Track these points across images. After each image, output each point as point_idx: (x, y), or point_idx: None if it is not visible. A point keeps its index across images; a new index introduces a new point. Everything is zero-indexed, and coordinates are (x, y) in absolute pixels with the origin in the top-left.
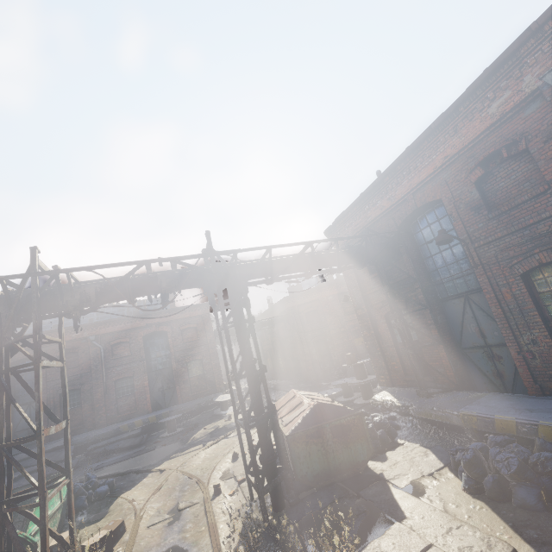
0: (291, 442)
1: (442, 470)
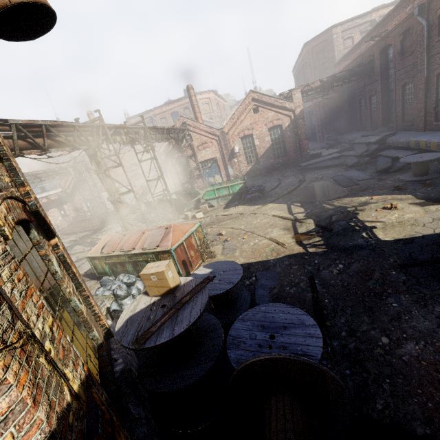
0: None
1: None
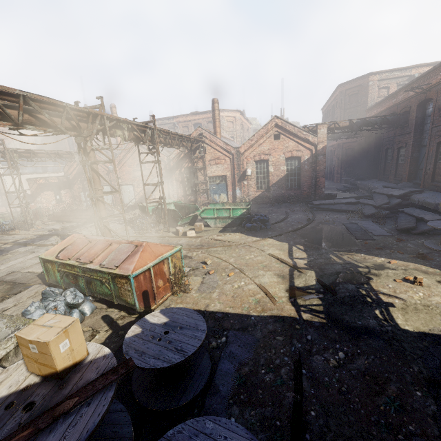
0: None
1: None
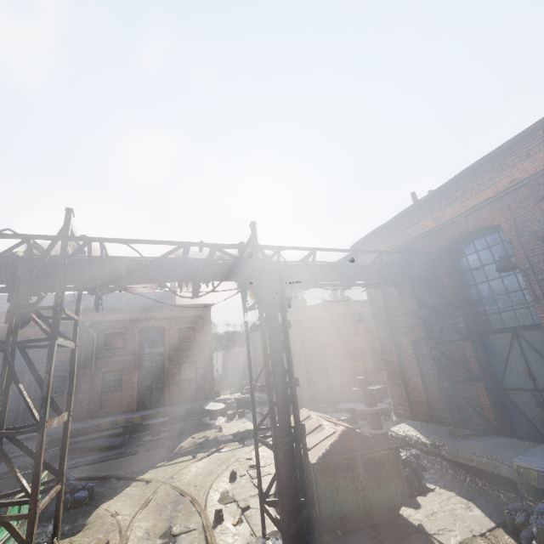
0: (317, 472)
1: (495, 531)
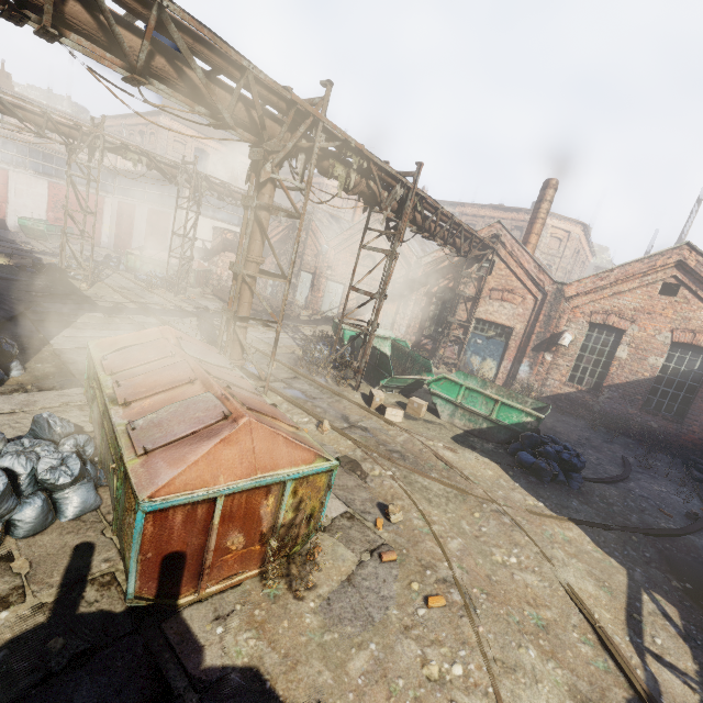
0: None
1: (7, 392)
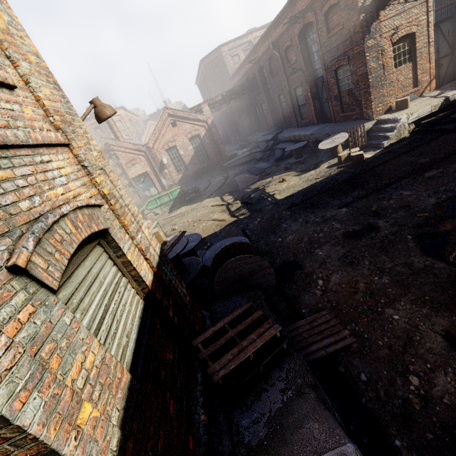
0: None
1: None
